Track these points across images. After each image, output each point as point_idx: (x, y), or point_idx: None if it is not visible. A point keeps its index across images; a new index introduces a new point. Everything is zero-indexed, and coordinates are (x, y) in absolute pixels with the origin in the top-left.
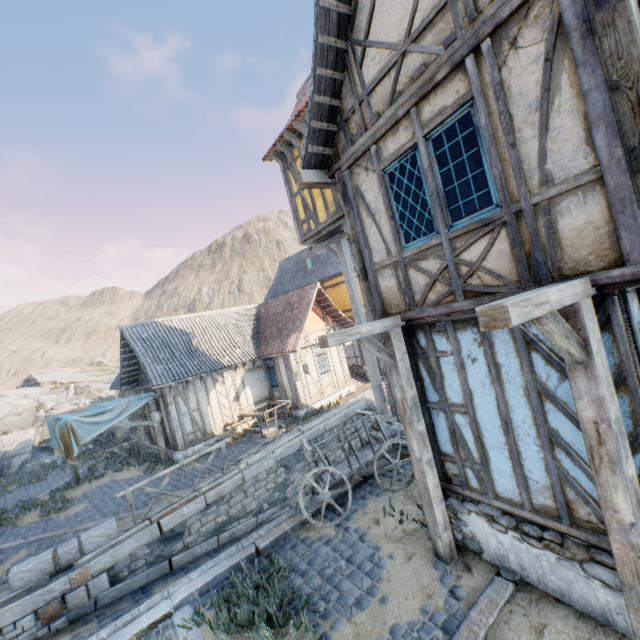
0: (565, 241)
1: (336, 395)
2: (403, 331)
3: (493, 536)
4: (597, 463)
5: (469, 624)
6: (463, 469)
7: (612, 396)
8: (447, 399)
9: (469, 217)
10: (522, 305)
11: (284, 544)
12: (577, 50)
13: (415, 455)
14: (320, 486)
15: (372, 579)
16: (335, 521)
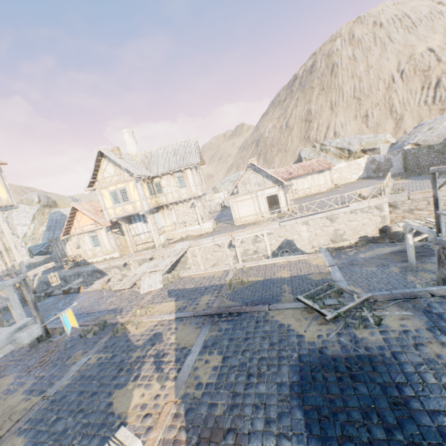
0: None
1: (103, 257)
2: None
3: None
4: None
5: None
6: None
7: None
8: None
9: None
10: None
11: None
12: None
13: None
14: None
15: None
16: None
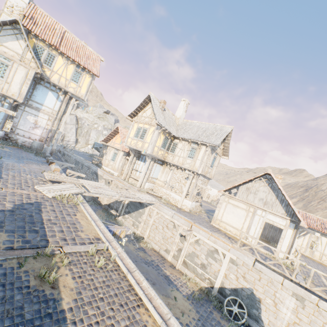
0: None
1: (109, 170)
2: None
3: None
4: None
5: None
6: None
7: None
8: None
9: None
10: None
11: None
12: None
13: None
14: None
15: None
16: None
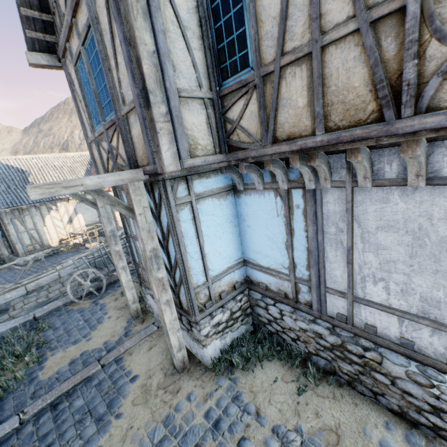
0: (136, 144)
1: None
2: (112, 187)
3: (155, 305)
4: (148, 271)
5: (120, 347)
6: (143, 271)
7: (153, 237)
8: (133, 232)
9: (109, 116)
10: (47, 187)
11: (55, 314)
12: (113, 7)
13: (115, 264)
14: (86, 280)
15: (91, 329)
16: (92, 300)
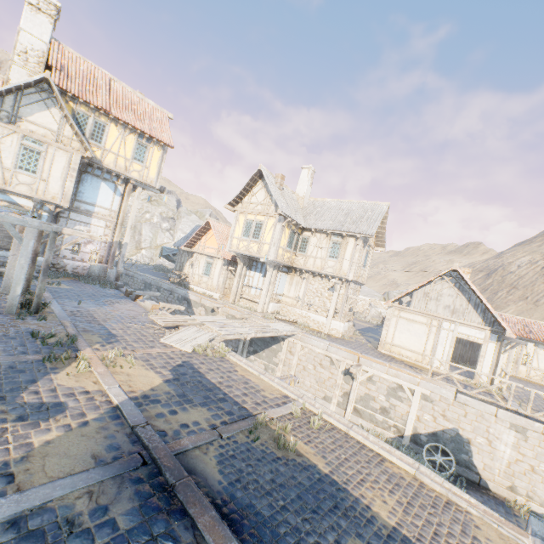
0: None
1: (204, 290)
2: None
3: None
4: None
5: None
6: None
7: None
8: None
9: None
10: None
11: None
12: None
13: None
14: None
15: None
16: None
